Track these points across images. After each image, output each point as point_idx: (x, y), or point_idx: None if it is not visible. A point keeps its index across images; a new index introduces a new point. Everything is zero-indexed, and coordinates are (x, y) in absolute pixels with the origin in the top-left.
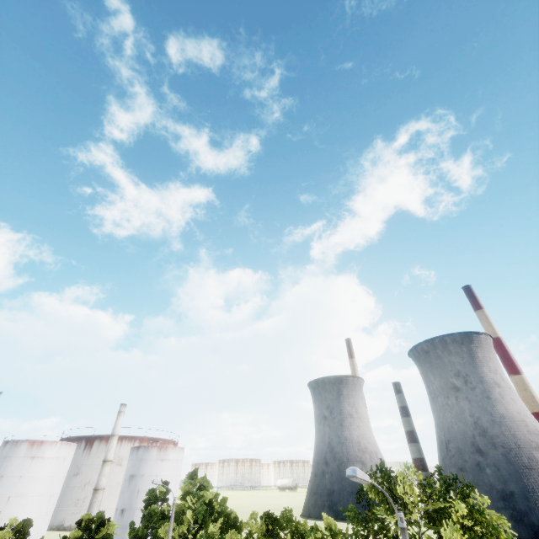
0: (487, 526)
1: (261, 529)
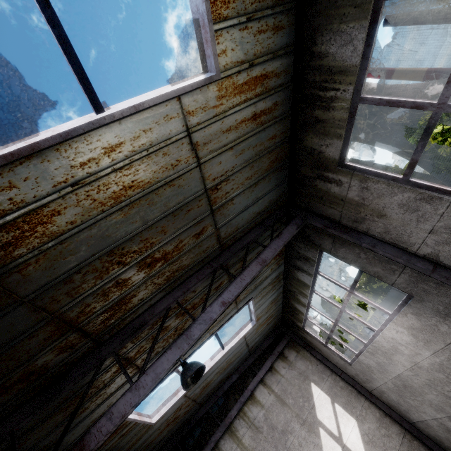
0: (401, 173)
1: (364, 276)
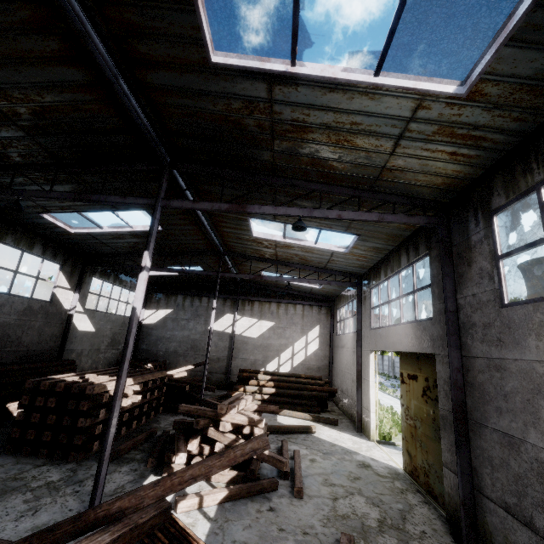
0: None
1: None
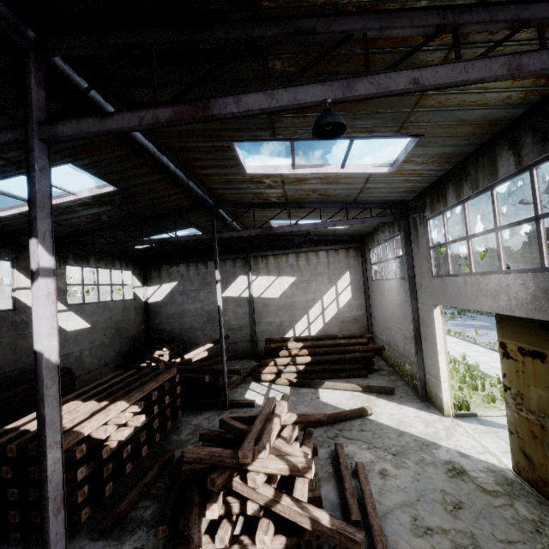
0: None
1: (484, 256)
